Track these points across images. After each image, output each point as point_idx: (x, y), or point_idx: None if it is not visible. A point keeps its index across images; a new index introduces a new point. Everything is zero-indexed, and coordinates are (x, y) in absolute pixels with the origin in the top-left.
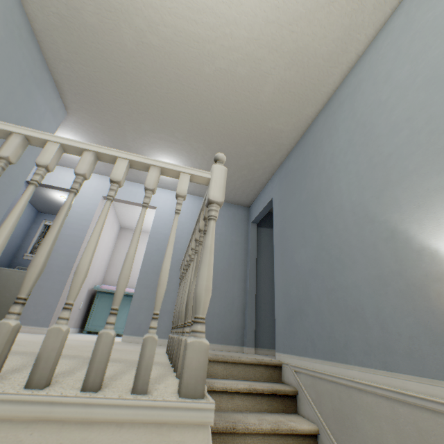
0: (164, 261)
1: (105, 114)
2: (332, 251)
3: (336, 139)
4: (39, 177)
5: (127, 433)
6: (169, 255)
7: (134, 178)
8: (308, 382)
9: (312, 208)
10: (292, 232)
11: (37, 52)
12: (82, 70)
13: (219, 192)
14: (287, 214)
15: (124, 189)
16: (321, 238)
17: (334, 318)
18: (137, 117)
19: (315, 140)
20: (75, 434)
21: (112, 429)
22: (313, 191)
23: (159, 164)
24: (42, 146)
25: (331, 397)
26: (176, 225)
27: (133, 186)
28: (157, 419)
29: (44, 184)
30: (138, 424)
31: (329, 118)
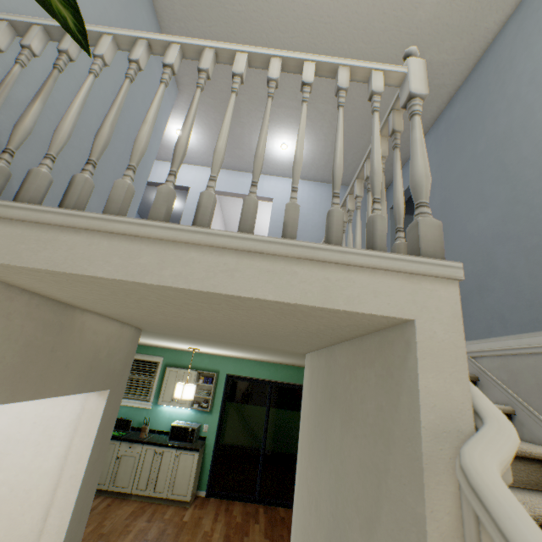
0: (374, 154)
1: (219, 84)
2: (535, 200)
3: (540, 47)
4: (238, 86)
5: (381, 278)
6: (378, 149)
7: (246, 167)
8: (495, 364)
9: (496, 157)
10: (461, 198)
11: (152, 15)
12: (196, 28)
13: (421, 85)
14: (451, 178)
15: (235, 181)
16: (514, 190)
17: (538, 281)
18: (254, 81)
19: (499, 63)
20: (337, 273)
21: (367, 274)
22: (498, 133)
23: (348, 63)
24: (228, 63)
25: (535, 371)
26: (378, 122)
27: (245, 177)
28: (407, 269)
29: (155, 182)
30: (389, 273)
31: (527, 21)
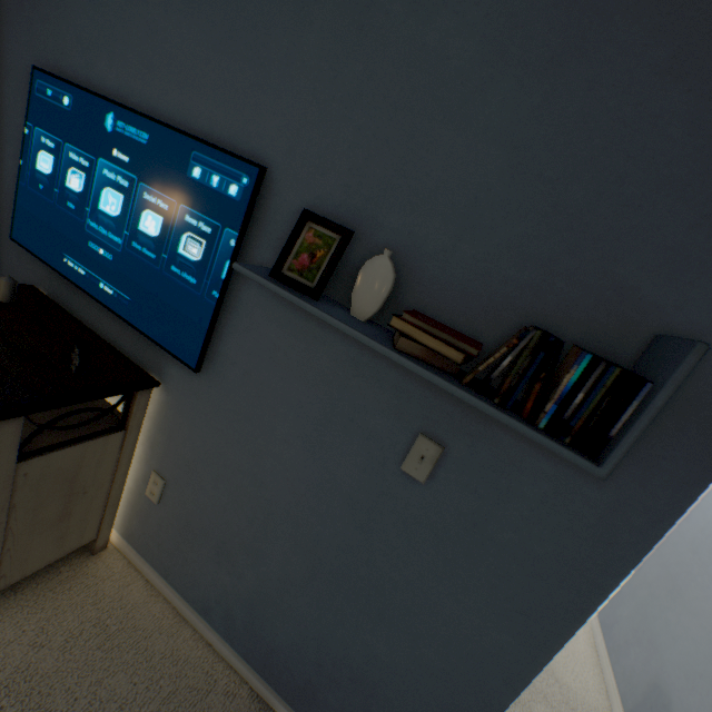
0: None
1: None
2: None
3: None
4: None
5: None
6: None
7: None
8: None
9: None
10: None
11: None
12: None
13: None
14: None
15: None
16: None
17: None
18: None
19: None
20: None
21: None
22: None
23: None
24: None
25: None
26: None
27: None
28: None
29: None
30: None
31: None
